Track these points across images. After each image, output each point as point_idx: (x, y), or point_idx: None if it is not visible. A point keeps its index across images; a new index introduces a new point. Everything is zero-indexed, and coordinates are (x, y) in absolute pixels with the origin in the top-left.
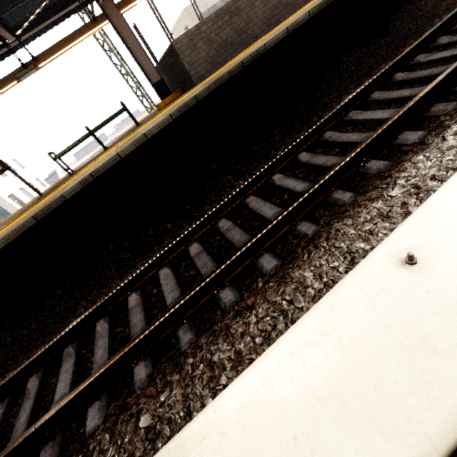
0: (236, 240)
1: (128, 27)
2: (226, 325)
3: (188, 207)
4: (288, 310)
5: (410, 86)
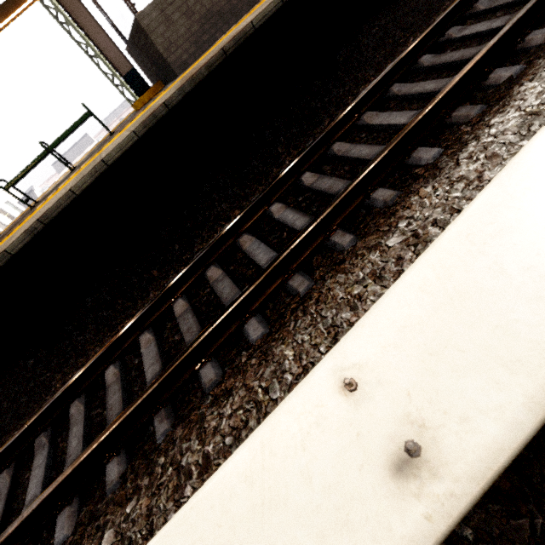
0: (225, 297)
1: None
2: (201, 415)
3: (177, 246)
4: (263, 401)
5: (438, 75)
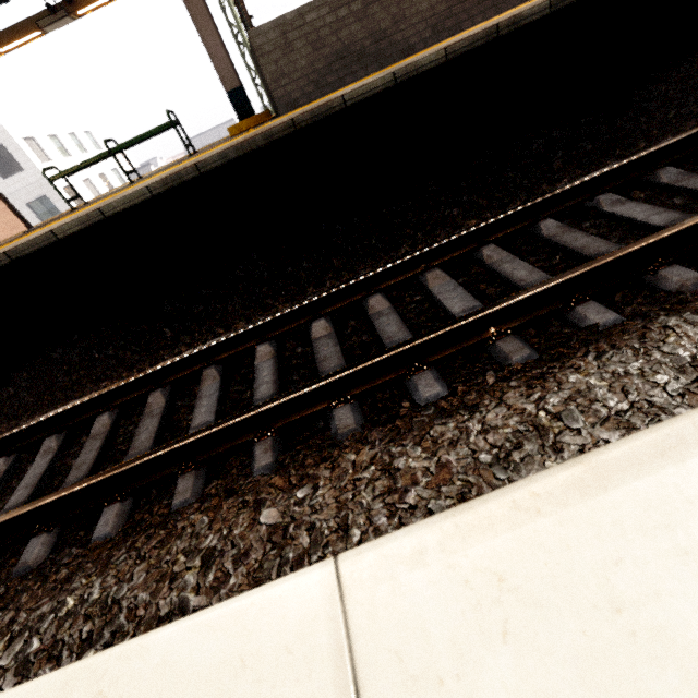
0: (136, 445)
1: None
2: None
3: (168, 333)
4: None
5: (548, 257)
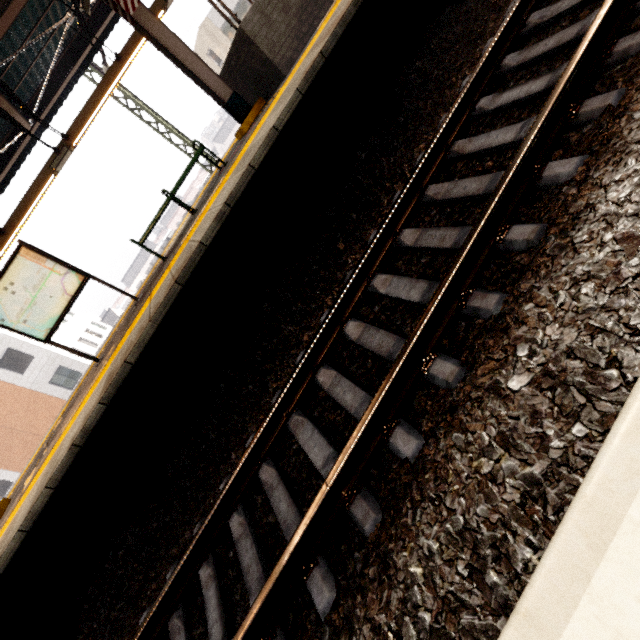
0: (475, 189)
1: (174, 35)
2: (556, 247)
3: (354, 215)
4: None
5: None
